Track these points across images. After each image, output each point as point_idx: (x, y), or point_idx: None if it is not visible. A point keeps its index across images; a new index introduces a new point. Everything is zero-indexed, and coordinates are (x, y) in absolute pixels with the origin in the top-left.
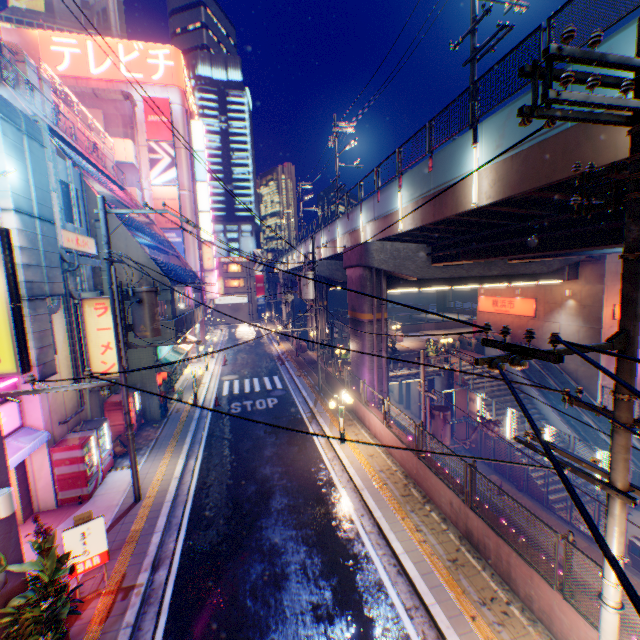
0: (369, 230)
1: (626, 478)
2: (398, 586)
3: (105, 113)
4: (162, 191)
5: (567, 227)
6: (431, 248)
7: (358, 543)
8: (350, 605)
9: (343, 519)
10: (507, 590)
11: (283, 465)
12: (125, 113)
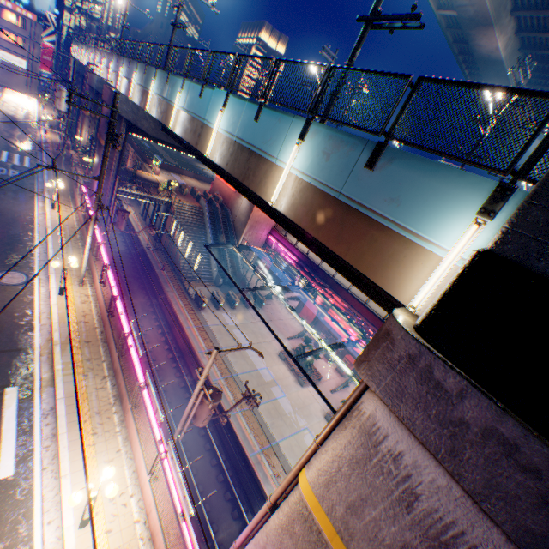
0: (123, 83)
1: (95, 216)
2: (42, 255)
3: None
4: None
5: None
6: None
7: (32, 242)
8: (13, 254)
9: (30, 235)
10: (88, 264)
11: (3, 207)
12: None
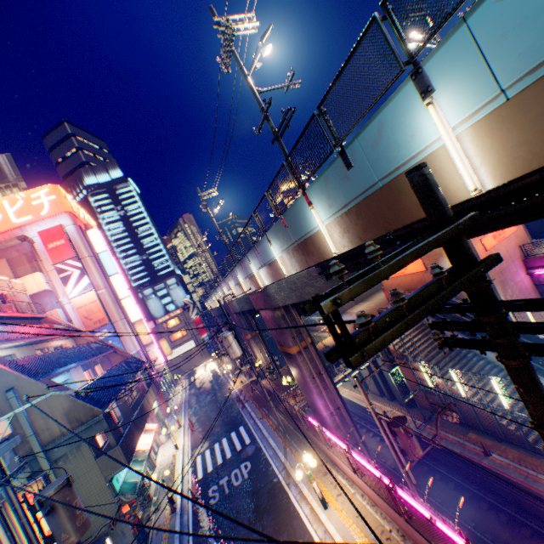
0: (262, 275)
1: None
2: None
3: (9, 258)
4: (81, 299)
5: (420, 232)
6: (319, 267)
7: None
8: None
9: None
10: None
11: None
12: (27, 251)
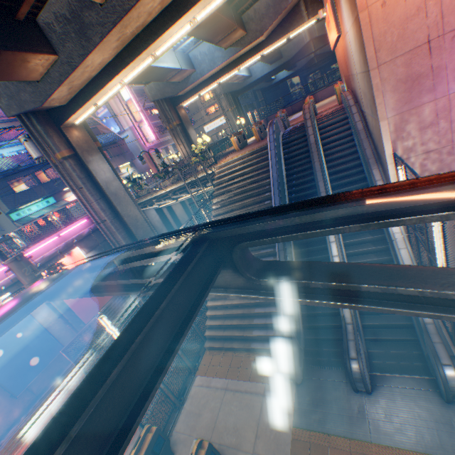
0: None
1: None
2: None
3: None
4: None
5: None
6: None
7: None
8: None
9: None
10: None
11: None
12: None
